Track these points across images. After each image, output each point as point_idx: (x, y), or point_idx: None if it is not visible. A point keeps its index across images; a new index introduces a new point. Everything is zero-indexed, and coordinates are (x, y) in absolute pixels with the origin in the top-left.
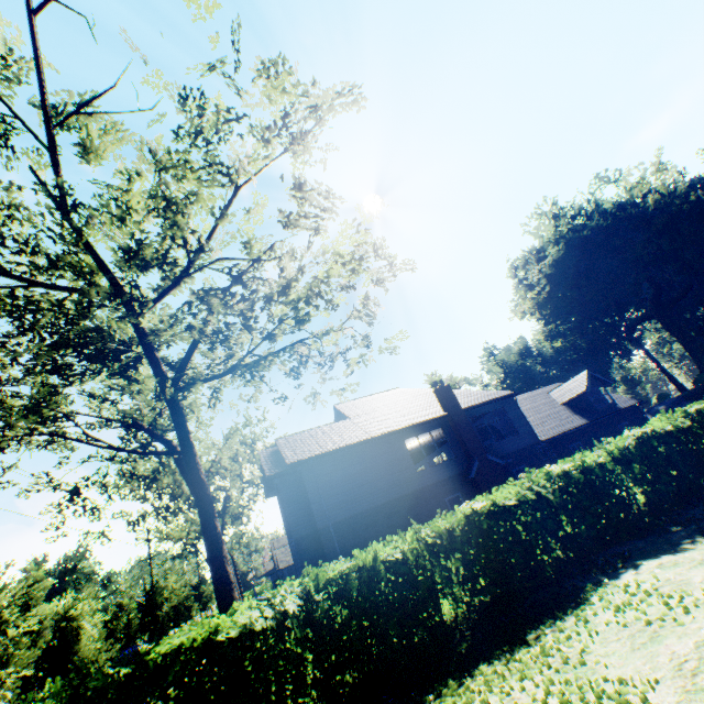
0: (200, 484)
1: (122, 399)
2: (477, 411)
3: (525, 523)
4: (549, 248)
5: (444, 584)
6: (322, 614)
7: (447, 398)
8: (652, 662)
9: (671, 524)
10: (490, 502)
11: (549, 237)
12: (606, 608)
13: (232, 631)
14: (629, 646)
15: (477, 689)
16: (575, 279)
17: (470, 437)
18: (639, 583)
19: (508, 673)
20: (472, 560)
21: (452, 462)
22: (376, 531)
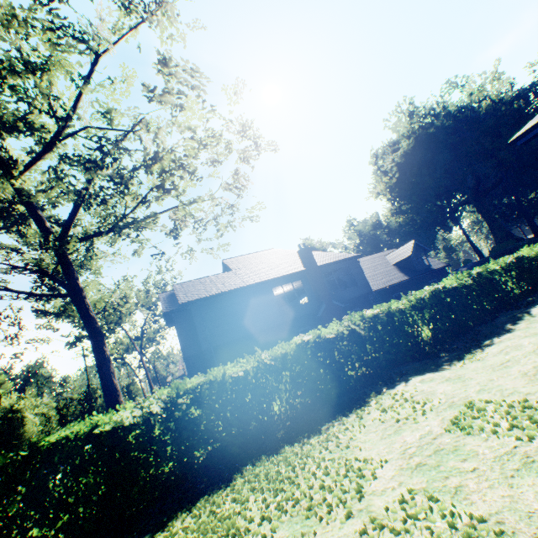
0: (90, 320)
1: (29, 250)
2: (329, 268)
3: (340, 350)
4: (402, 141)
5: (275, 392)
6: (181, 413)
7: (307, 258)
8: (389, 448)
9: (442, 351)
10: (316, 335)
11: (404, 132)
12: (377, 409)
13: (107, 427)
14: (380, 436)
15: (277, 463)
16: (419, 169)
17: (321, 287)
18: (404, 392)
19: (301, 452)
20: (298, 375)
21: (306, 305)
22: (246, 352)
